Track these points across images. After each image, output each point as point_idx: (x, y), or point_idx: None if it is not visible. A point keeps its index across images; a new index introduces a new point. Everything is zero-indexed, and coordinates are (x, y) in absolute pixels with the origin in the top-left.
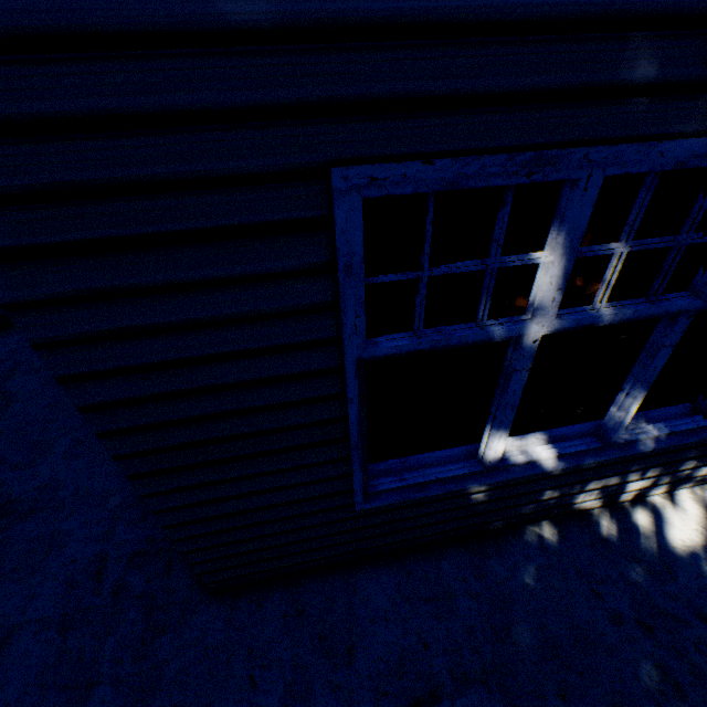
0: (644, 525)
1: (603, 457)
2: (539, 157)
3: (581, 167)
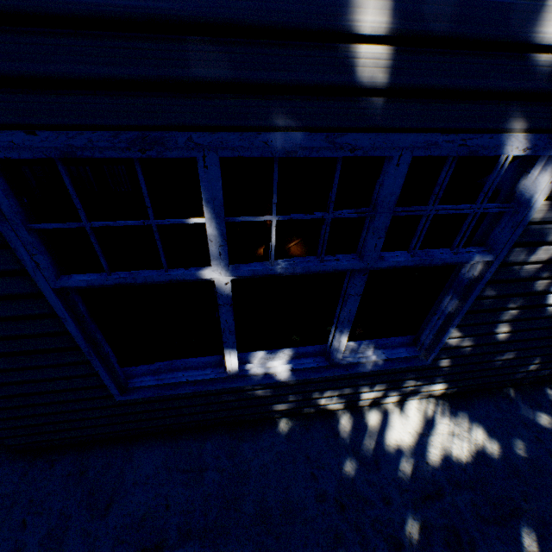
0: (372, 426)
1: (328, 374)
2: (144, 137)
3: (192, 148)
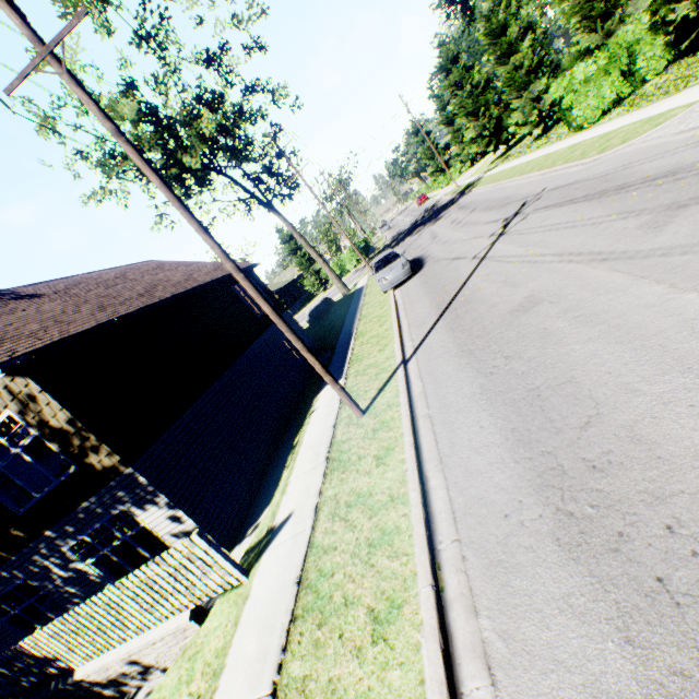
0: None
1: None
2: None
3: None
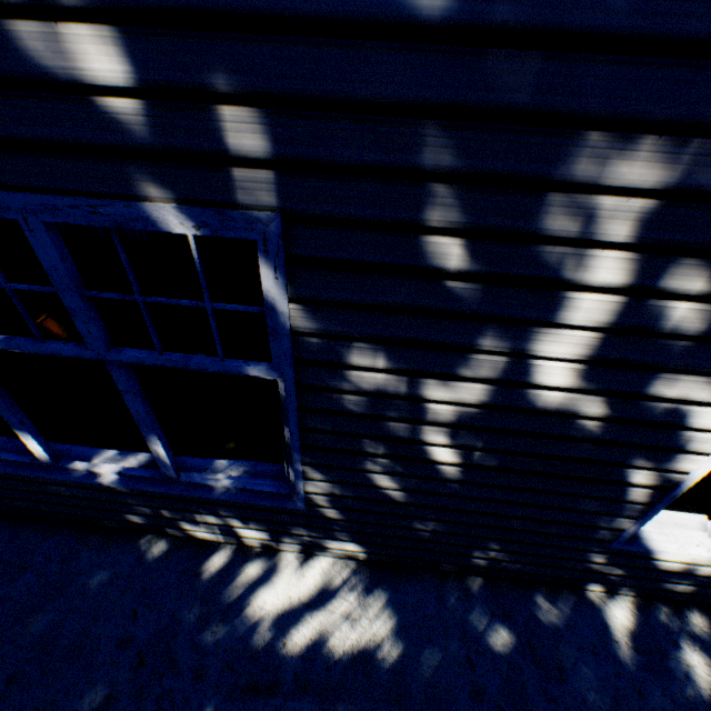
0: (249, 574)
1: (164, 490)
2: None
3: None
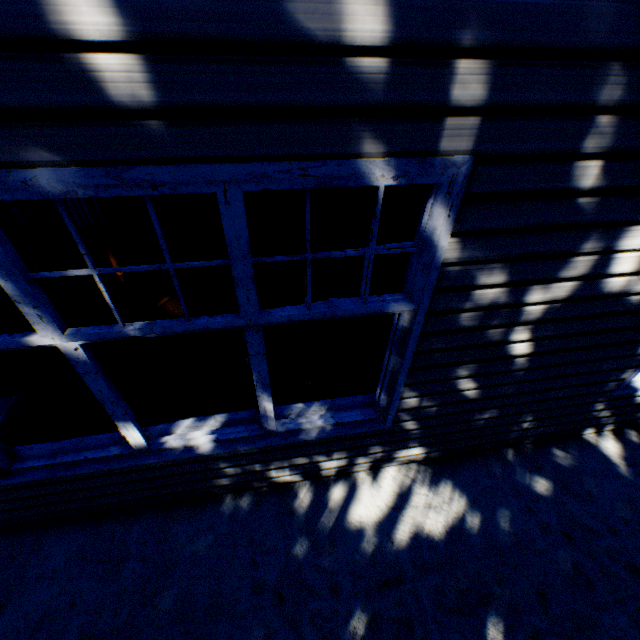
0: (336, 499)
1: (264, 444)
2: None
3: None
